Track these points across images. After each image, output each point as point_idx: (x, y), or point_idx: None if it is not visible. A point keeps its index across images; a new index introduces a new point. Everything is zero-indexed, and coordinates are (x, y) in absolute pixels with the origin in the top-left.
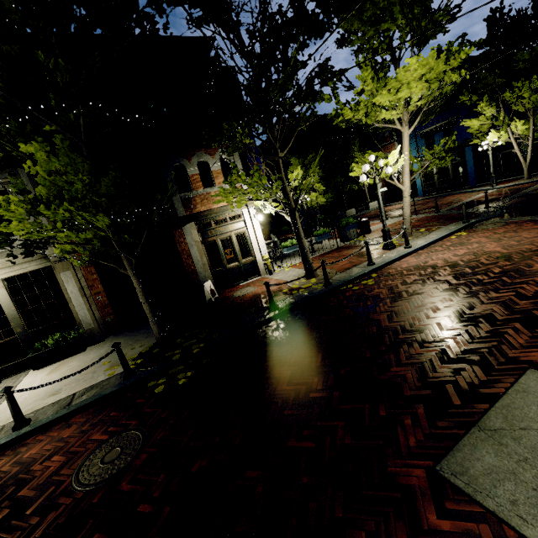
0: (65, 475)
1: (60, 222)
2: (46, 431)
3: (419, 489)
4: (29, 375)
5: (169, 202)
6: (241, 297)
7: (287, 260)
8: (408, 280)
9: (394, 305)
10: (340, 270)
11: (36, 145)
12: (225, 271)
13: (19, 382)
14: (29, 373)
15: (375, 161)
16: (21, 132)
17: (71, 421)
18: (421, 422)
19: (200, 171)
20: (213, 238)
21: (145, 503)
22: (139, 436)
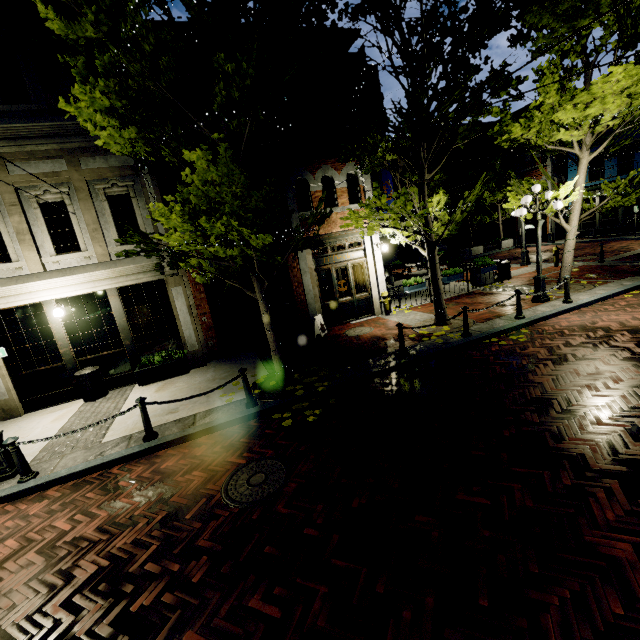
0: (213, 490)
1: (214, 236)
2: (175, 447)
3: (626, 562)
4: (135, 390)
5: (320, 224)
6: (356, 337)
7: (404, 300)
8: (573, 341)
9: (559, 369)
10: (479, 320)
11: (199, 153)
12: (336, 306)
13: (128, 396)
14: (135, 388)
15: (540, 193)
16: (175, 136)
17: (199, 441)
18: (618, 498)
19: (323, 188)
20: (328, 266)
21: (310, 528)
22: (280, 466)
